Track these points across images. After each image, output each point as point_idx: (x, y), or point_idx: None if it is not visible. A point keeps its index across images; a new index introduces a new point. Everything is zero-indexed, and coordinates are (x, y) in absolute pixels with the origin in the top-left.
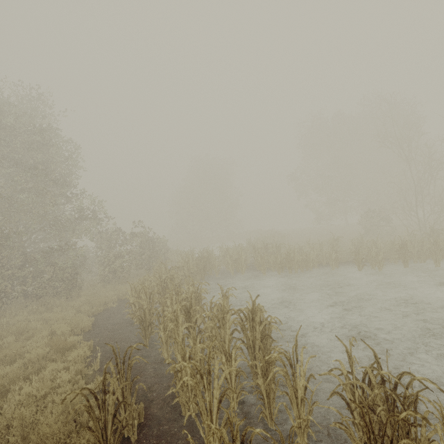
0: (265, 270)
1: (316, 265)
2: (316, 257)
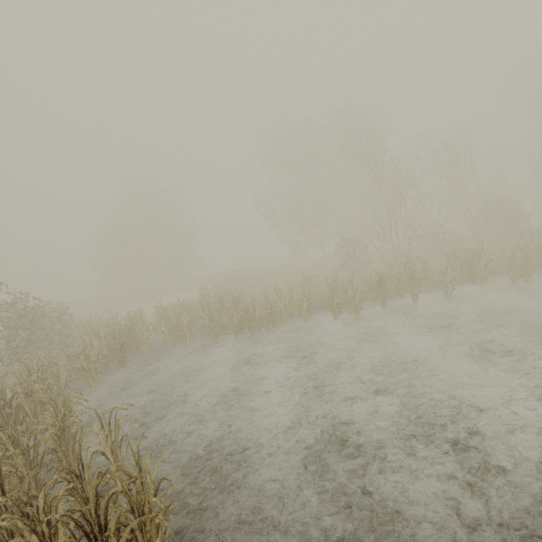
0: (217, 336)
1: (285, 318)
2: (284, 307)
